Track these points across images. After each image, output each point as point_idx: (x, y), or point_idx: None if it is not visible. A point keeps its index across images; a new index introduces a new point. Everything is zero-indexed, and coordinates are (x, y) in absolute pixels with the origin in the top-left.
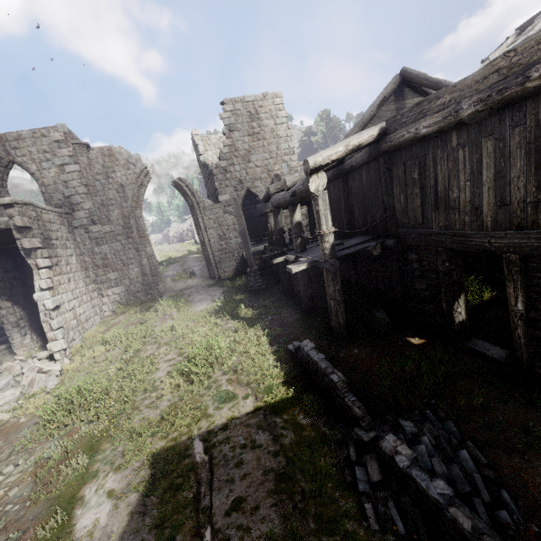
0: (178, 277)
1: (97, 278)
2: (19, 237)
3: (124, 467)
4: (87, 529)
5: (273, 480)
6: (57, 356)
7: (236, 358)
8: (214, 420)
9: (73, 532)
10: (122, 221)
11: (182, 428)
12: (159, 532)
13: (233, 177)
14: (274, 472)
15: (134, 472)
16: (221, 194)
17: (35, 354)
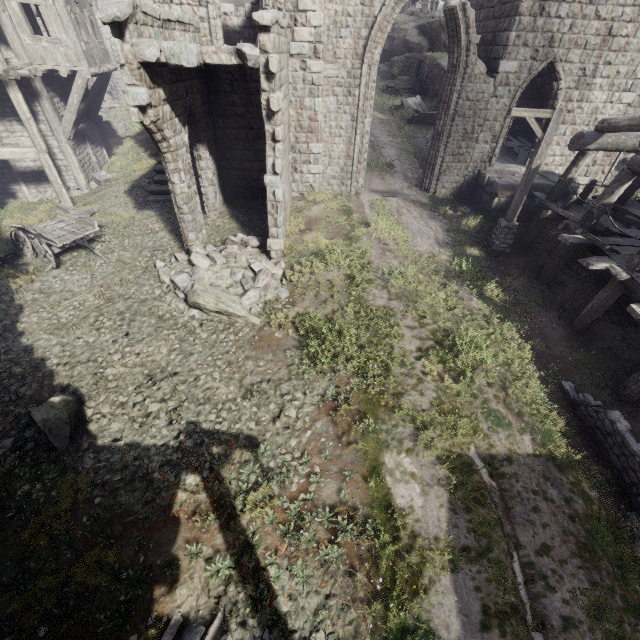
0: (374, 165)
1: (296, 145)
2: (266, 89)
3: (422, 457)
4: (413, 503)
5: (577, 545)
6: (272, 254)
7: (499, 369)
8: (496, 445)
9: (401, 498)
10: (350, 61)
11: (465, 439)
12: (480, 538)
13: (545, 30)
14: (576, 537)
15: (433, 466)
16: (508, 59)
17: (247, 240)
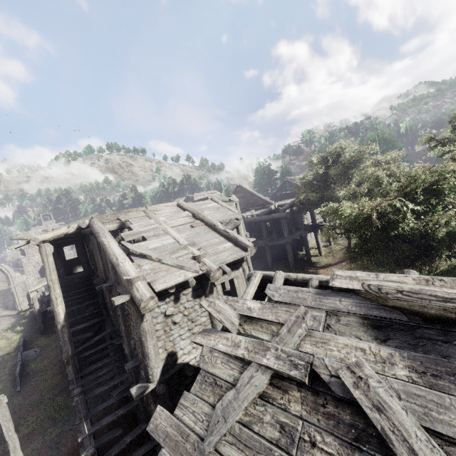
0: None
1: None
2: None
3: None
4: None
5: None
6: None
7: (5, 345)
8: None
9: None
10: None
11: None
12: None
13: (34, 262)
14: None
15: None
16: (26, 270)
17: None
